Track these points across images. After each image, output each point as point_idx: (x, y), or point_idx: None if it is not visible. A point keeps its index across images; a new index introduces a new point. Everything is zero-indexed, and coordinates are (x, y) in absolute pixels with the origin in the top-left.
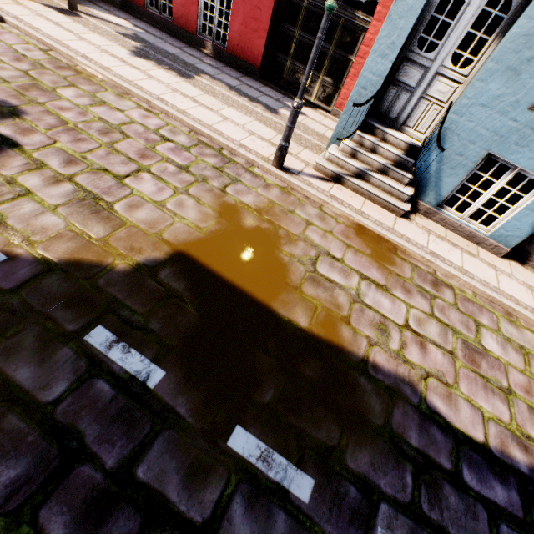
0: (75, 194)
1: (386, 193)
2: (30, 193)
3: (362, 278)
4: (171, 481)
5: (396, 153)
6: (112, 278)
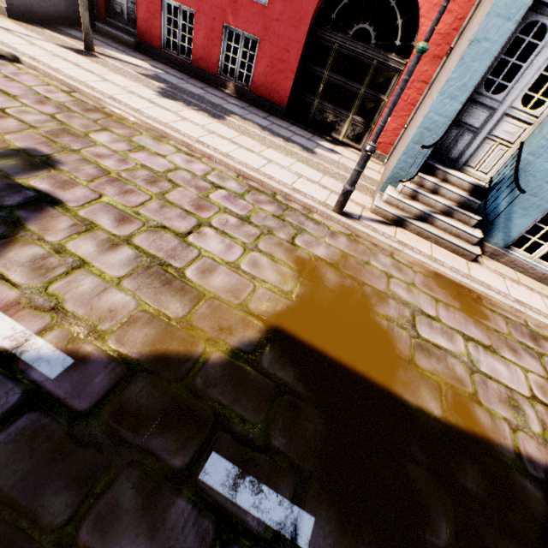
0: (138, 261)
1: (453, 236)
2: (85, 263)
3: (466, 339)
4: None
5: (461, 194)
6: (208, 374)
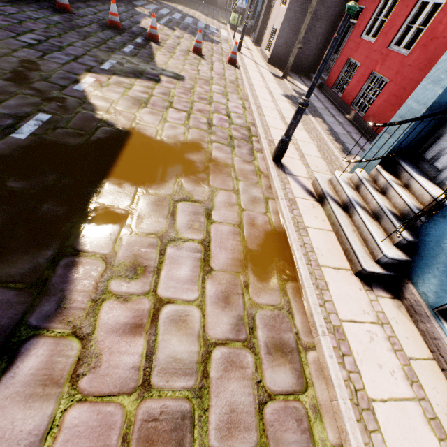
0: (142, 98)
1: (361, 239)
2: (129, 89)
3: (202, 242)
4: None
5: (408, 201)
6: (89, 114)
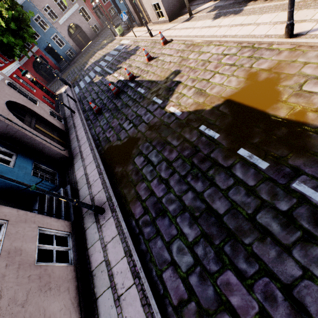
0: (195, 91)
1: None
2: (184, 95)
3: None
4: (219, 158)
5: None
6: (205, 112)
